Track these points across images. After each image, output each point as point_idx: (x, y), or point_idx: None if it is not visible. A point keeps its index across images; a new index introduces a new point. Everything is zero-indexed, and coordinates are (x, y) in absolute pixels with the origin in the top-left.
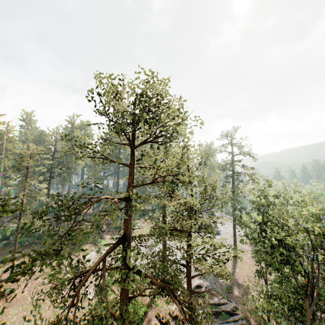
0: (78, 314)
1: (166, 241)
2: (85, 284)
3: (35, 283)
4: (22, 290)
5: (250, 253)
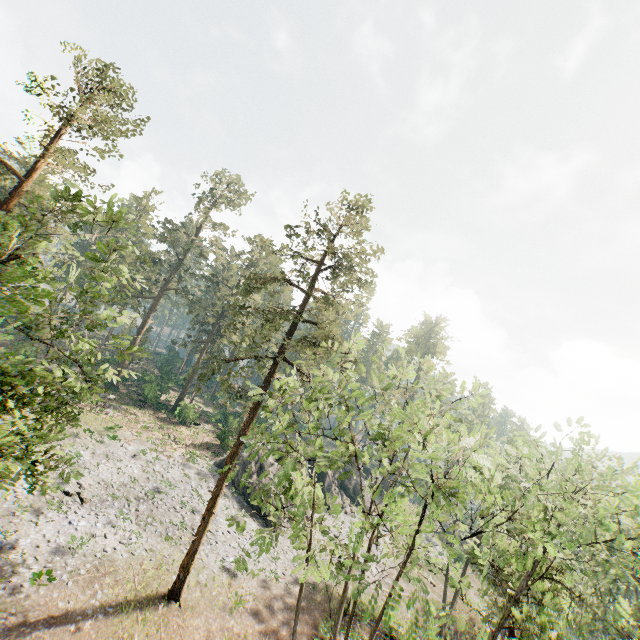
0: None
1: (80, 452)
2: None
3: None
4: None
5: (255, 623)
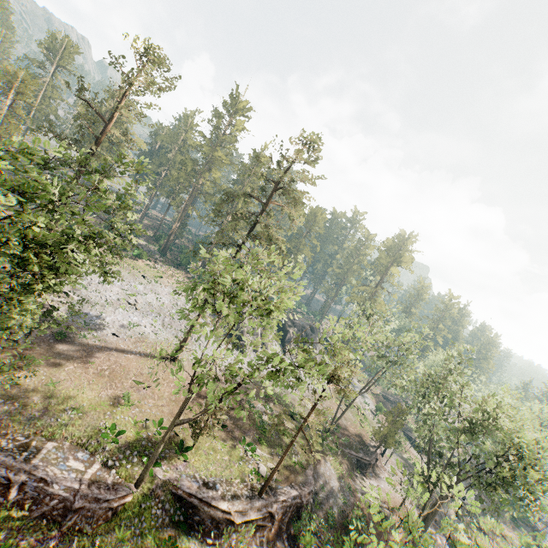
0: None
1: (138, 285)
2: None
3: None
4: None
5: None
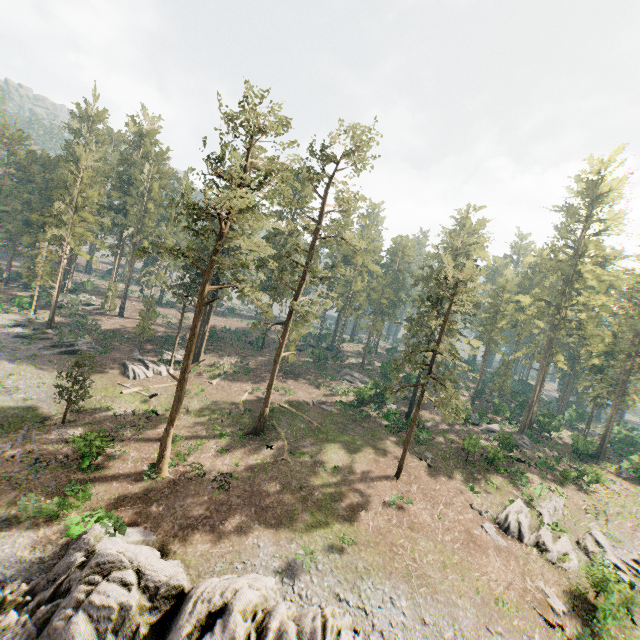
0: (545, 632)
1: None
2: (530, 567)
3: (435, 508)
4: (421, 510)
5: None
